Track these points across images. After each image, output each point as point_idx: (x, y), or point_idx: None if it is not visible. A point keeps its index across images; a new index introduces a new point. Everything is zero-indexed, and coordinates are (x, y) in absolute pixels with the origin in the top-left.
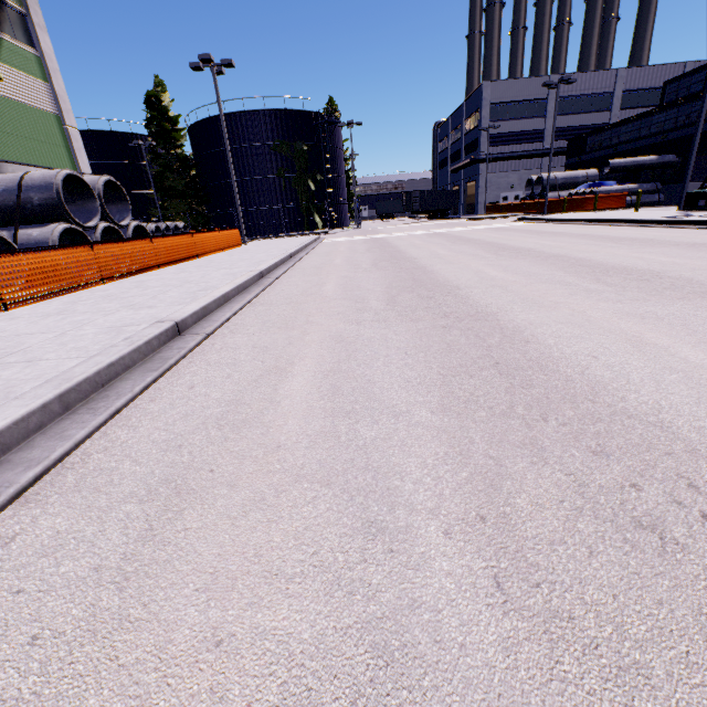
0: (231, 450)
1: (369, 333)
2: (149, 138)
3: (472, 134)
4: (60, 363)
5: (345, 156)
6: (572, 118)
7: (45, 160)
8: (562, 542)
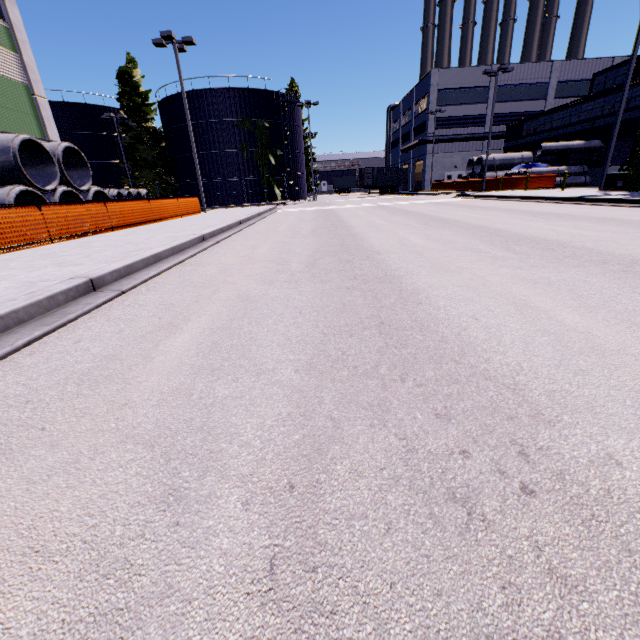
0: (76, 407)
1: (276, 292)
2: (121, 111)
3: (421, 117)
4: None
5: (305, 134)
6: (511, 105)
7: (14, 127)
8: (363, 517)
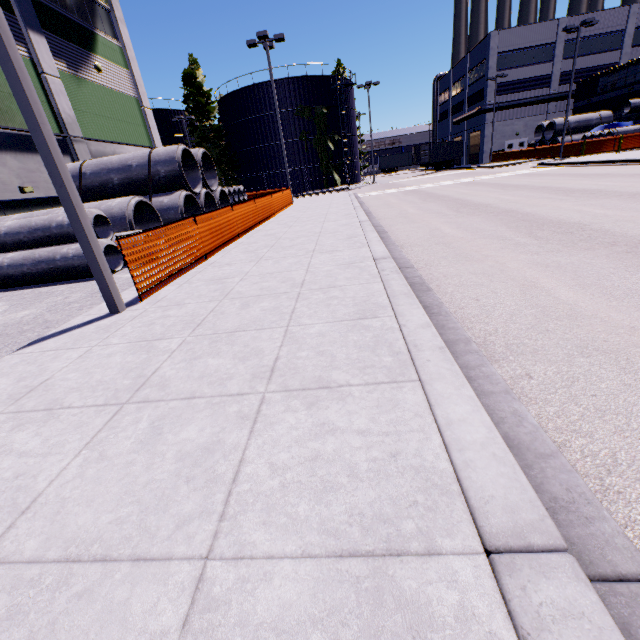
0: (595, 330)
1: (562, 259)
2: (186, 113)
3: (477, 85)
4: (365, 287)
5: None
6: (581, 60)
7: (132, 139)
8: None
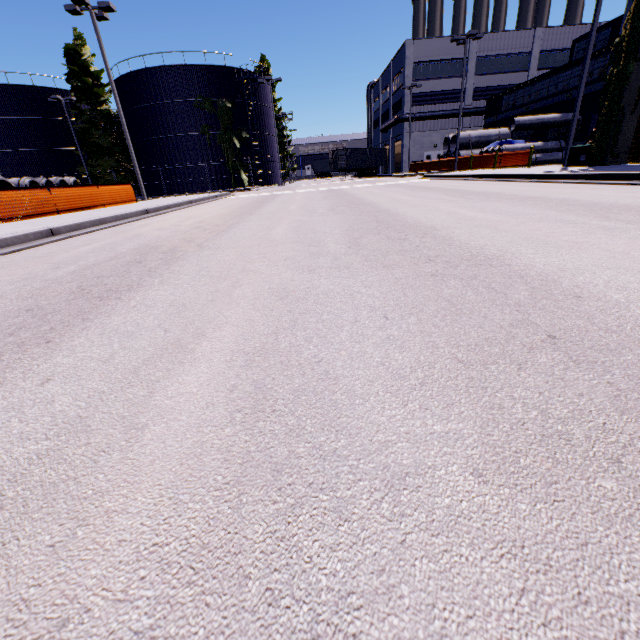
0: None
1: None
2: (73, 94)
3: (398, 93)
4: None
5: (278, 115)
6: (492, 78)
7: None
8: None
